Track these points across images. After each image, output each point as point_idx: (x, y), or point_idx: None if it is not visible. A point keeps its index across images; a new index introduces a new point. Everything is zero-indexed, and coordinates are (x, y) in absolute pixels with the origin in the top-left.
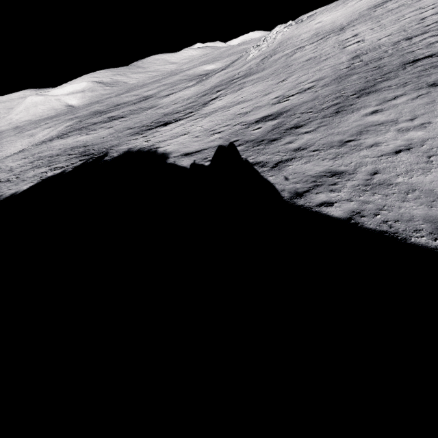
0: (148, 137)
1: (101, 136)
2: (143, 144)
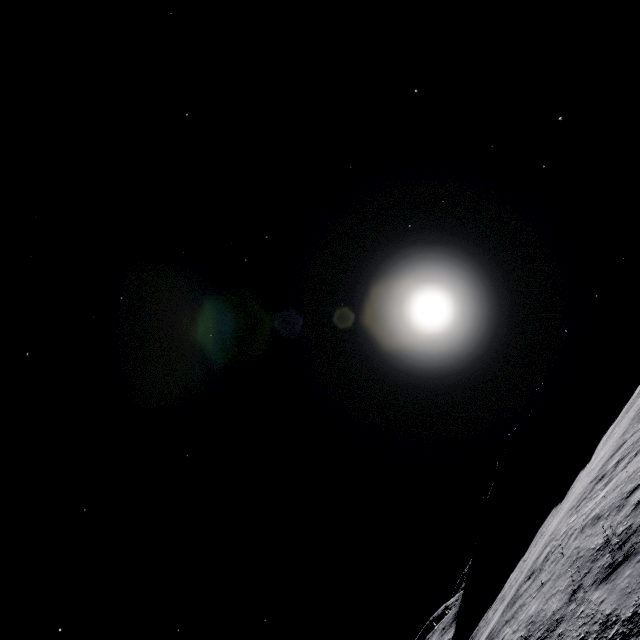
0: None
1: None
2: None
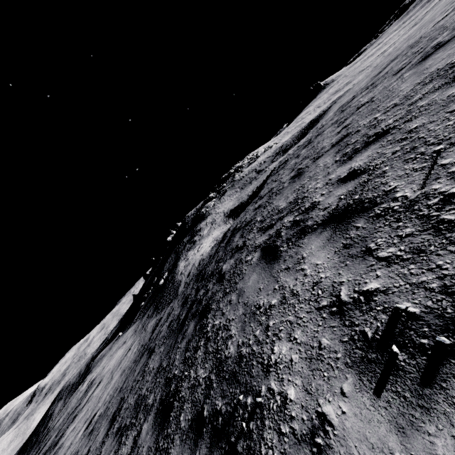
0: None
1: None
2: None
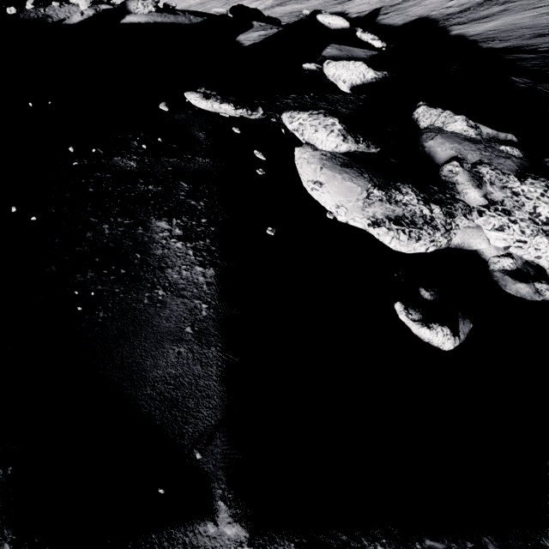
0: (344, 6)
1: (312, 5)
2: (339, 9)
